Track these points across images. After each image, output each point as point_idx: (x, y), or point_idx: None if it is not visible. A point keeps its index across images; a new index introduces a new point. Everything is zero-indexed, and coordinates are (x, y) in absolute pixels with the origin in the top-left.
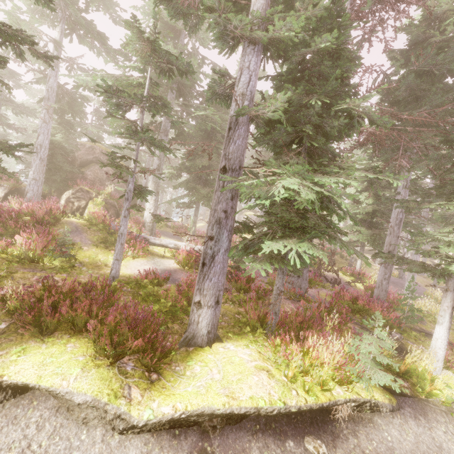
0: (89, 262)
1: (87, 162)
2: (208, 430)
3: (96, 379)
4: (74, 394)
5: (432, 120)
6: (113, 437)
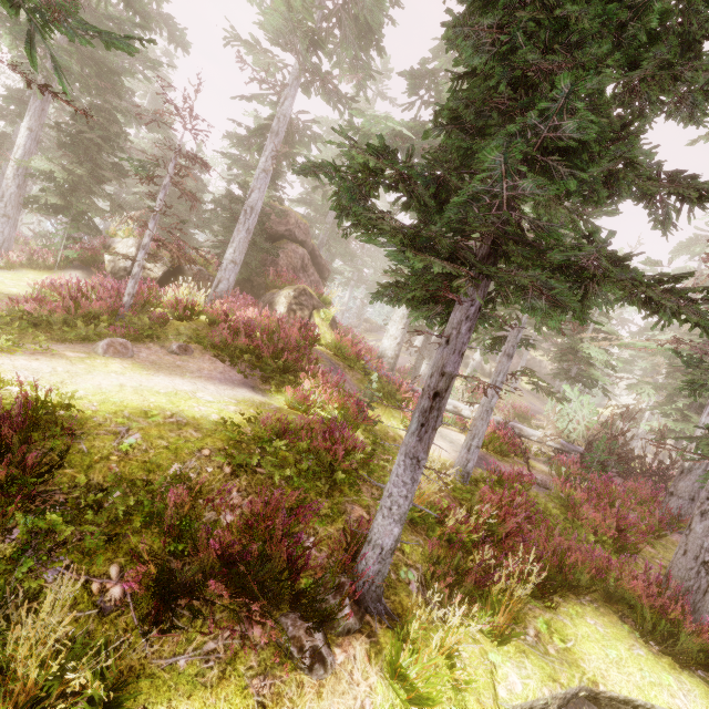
0: (380, 429)
1: (276, 237)
2: None
3: (705, 698)
4: None
5: None
6: None
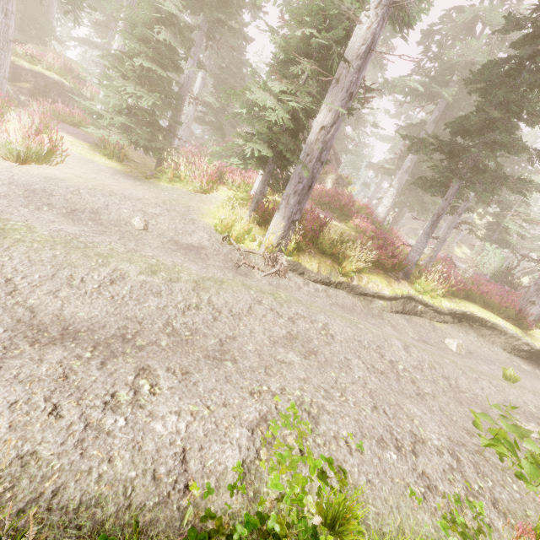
0: None
1: None
2: (539, 365)
3: (511, 325)
4: (507, 329)
5: None
6: (506, 353)
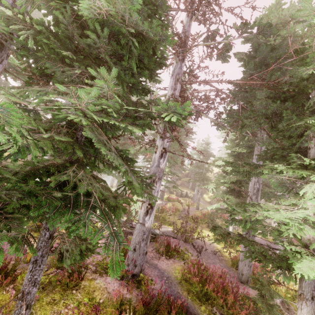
0: None
1: None
2: None
3: None
4: None
5: (262, 83)
6: None
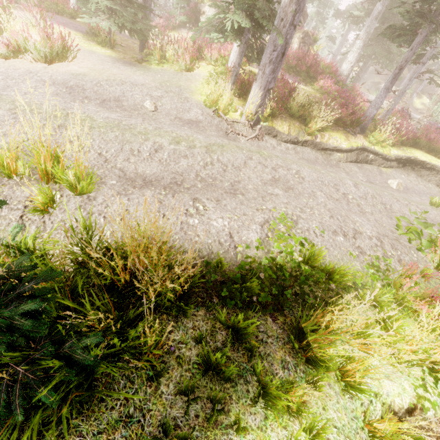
0: None
1: None
2: None
3: None
4: None
5: None
6: (438, 188)
